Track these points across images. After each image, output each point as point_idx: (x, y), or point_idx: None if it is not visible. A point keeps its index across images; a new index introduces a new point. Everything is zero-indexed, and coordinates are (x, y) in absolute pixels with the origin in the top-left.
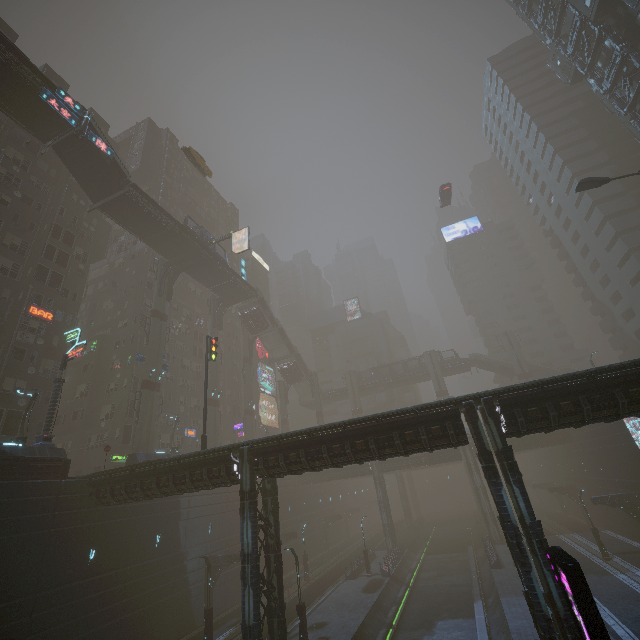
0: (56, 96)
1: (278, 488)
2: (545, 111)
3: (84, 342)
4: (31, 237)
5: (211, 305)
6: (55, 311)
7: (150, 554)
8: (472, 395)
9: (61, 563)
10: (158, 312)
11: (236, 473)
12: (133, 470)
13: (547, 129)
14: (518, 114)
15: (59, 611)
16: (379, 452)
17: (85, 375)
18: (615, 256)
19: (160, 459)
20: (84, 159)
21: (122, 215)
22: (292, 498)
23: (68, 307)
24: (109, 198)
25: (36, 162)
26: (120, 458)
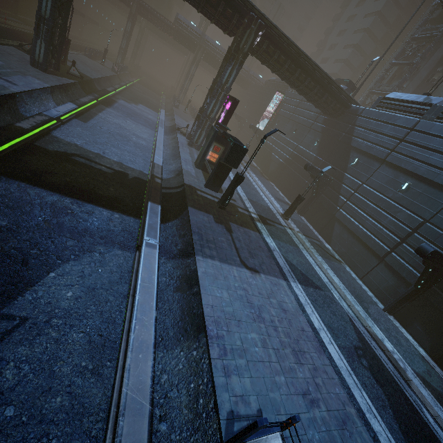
0: None
1: None
2: None
3: None
4: None
5: None
6: None
7: None
8: (261, 13)
9: None
10: None
11: None
12: None
13: None
14: None
15: None
16: None
17: None
18: (361, 24)
19: None
20: None
21: None
22: None
23: None
24: None
25: None
26: None
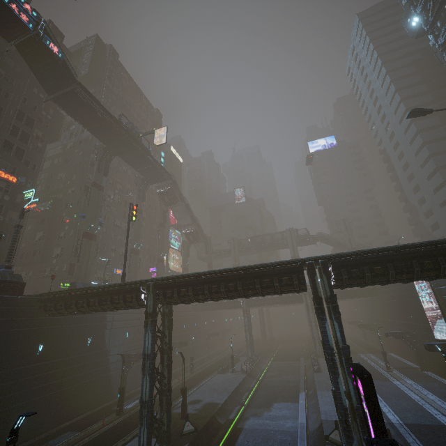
0: (16, 1)
1: (177, 312)
2: (393, 59)
3: (37, 200)
4: (0, 118)
5: (137, 183)
6: (18, 176)
7: (83, 350)
8: (313, 257)
9: (17, 352)
10: (97, 184)
11: (143, 300)
12: (70, 293)
13: (393, 73)
14: (373, 60)
15: (15, 383)
16: (244, 292)
17: (42, 225)
18: (426, 171)
19: (89, 287)
20: (40, 58)
21: (71, 107)
22: (186, 320)
23: (29, 174)
24: (60, 92)
25: (4, 58)
26: (66, 285)
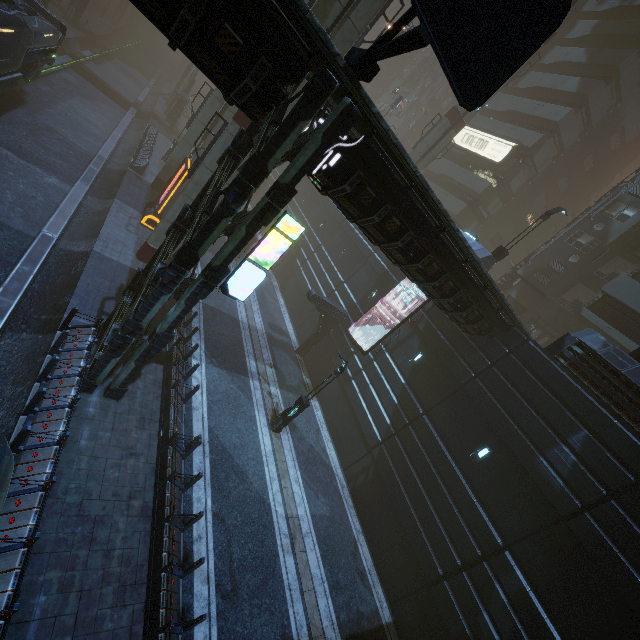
0: None
1: None
2: None
3: None
4: None
5: None
6: None
7: None
8: None
9: None
10: None
11: None
12: None
13: None
14: None
15: None
16: None
17: None
18: None
19: None
20: None
21: None
22: None
23: None
24: None
25: None
26: None
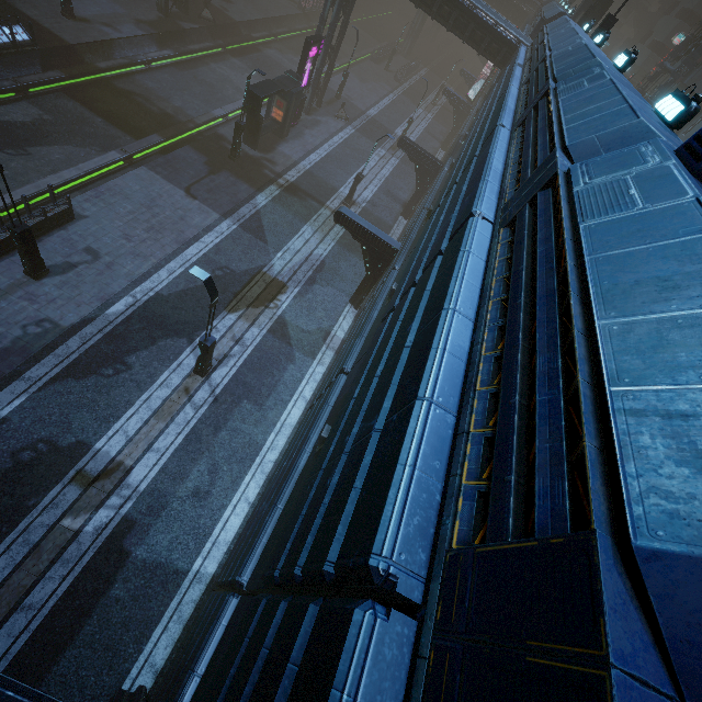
0: None
1: None
2: None
3: None
4: None
5: None
6: None
7: None
8: None
9: None
10: None
11: None
12: None
13: None
14: None
15: None
16: None
17: None
18: None
19: None
20: None
21: None
22: None
23: None
24: None
25: None
26: None
